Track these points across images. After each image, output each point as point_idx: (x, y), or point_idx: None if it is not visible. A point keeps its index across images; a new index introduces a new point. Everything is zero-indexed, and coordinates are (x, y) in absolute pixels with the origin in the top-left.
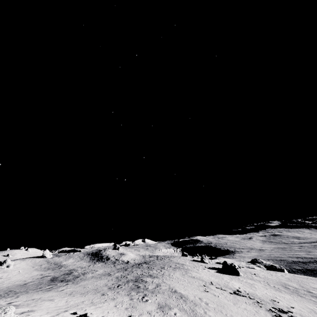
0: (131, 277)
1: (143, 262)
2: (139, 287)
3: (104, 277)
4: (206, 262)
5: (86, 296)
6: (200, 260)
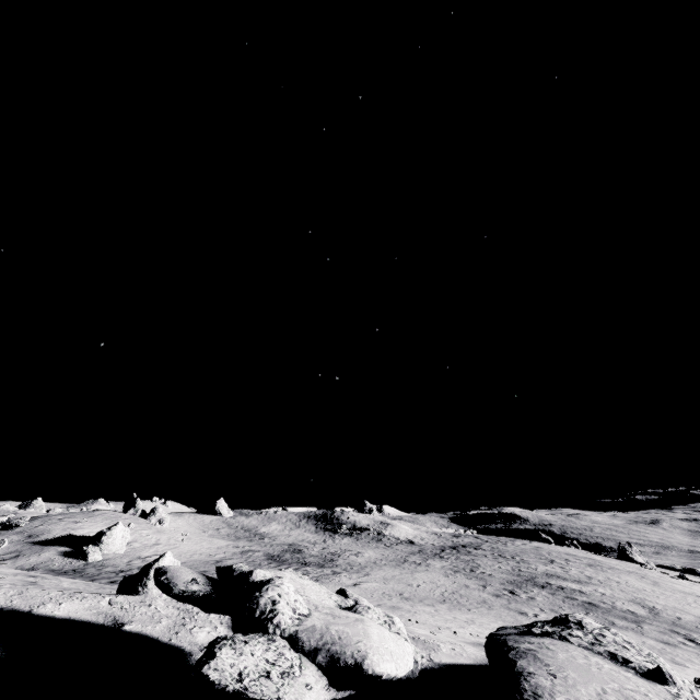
0: (501, 574)
1: (457, 545)
2: (591, 603)
3: (409, 566)
4: (639, 562)
5: (474, 611)
6: (619, 556)
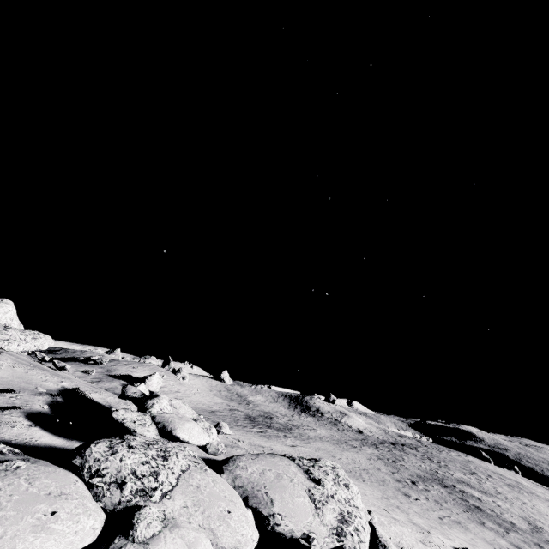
0: (416, 470)
1: (397, 442)
2: (478, 507)
3: (345, 446)
4: None
5: (367, 482)
6: None
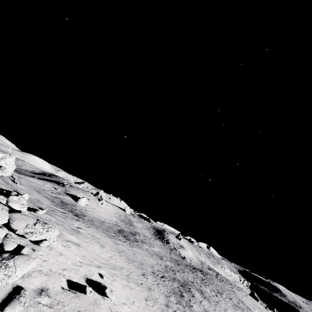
0: (179, 277)
1: (200, 269)
2: (183, 296)
3: (155, 256)
4: None
5: (129, 264)
6: None
